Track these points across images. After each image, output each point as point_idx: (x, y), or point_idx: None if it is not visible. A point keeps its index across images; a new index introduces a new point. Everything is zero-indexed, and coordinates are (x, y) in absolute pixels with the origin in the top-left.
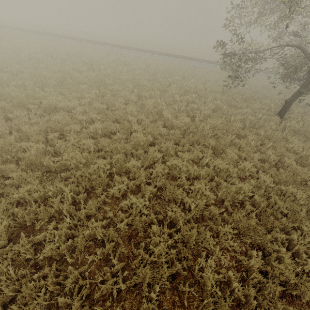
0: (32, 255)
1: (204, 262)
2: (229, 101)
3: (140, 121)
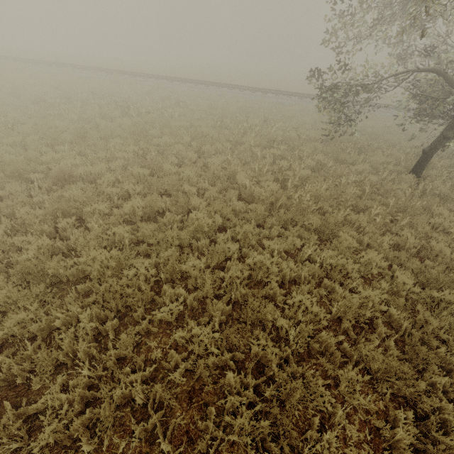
0: (24, 439)
1: (318, 437)
2: (336, 154)
3: (202, 191)
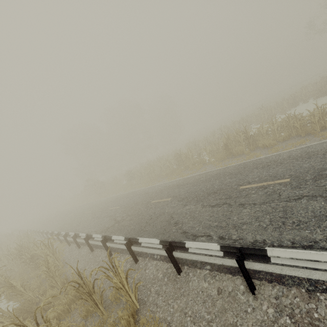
0: None
1: None
2: None
3: None
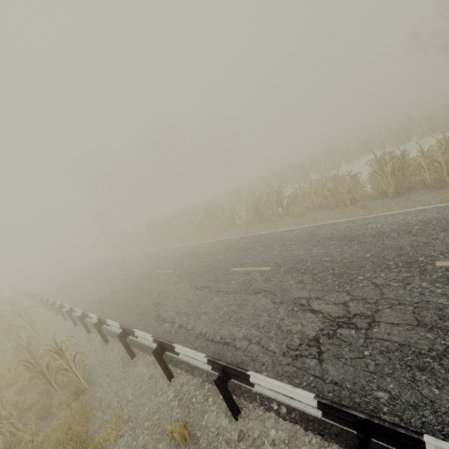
0: None
1: None
2: None
3: None
